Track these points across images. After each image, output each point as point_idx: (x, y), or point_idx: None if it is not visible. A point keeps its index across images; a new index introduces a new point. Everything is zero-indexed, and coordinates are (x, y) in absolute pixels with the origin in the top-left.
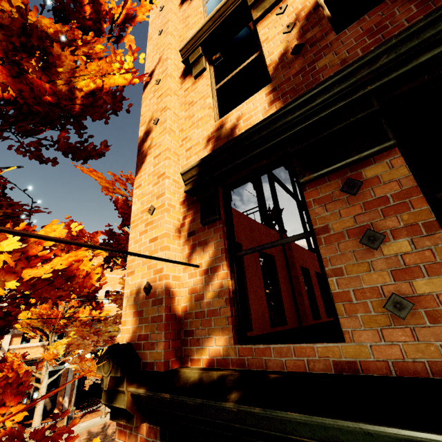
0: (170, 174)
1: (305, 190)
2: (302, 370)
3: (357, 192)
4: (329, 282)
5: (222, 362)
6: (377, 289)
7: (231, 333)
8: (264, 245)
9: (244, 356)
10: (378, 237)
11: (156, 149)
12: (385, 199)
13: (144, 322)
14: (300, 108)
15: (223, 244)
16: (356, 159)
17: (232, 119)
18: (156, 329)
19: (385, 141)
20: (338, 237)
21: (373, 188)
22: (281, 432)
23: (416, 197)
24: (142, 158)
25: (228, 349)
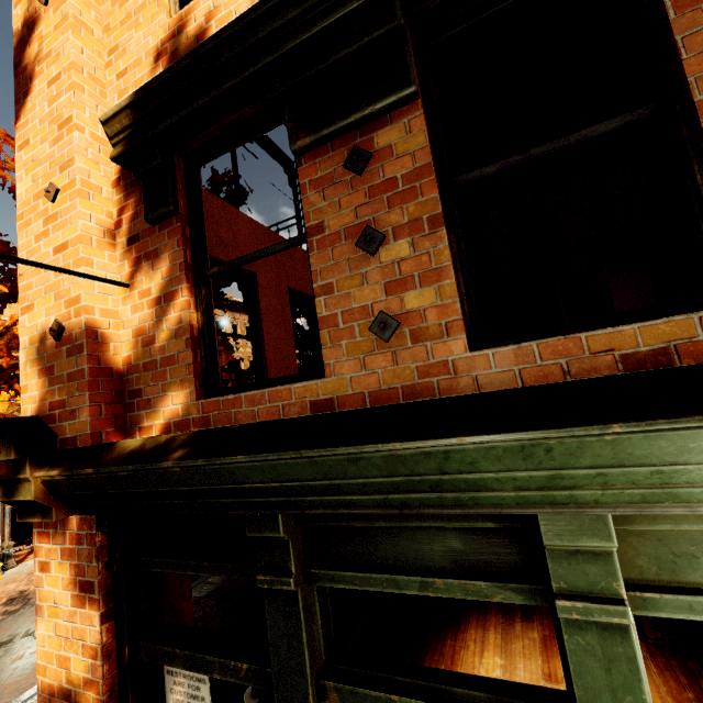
0: (83, 122)
1: (300, 166)
2: (276, 418)
3: (364, 170)
4: (317, 303)
5: (181, 425)
6: (367, 308)
7: (192, 386)
8: (244, 257)
9: (210, 412)
10: (376, 238)
11: (51, 64)
12: (394, 183)
13: (57, 383)
14: (295, 3)
15: (182, 255)
16: (366, 113)
17: (198, 15)
18: (76, 390)
19: (405, 85)
20: (333, 239)
21: (383, 165)
22: (233, 484)
23: (428, 179)
24: (25, 82)
25: (190, 407)
